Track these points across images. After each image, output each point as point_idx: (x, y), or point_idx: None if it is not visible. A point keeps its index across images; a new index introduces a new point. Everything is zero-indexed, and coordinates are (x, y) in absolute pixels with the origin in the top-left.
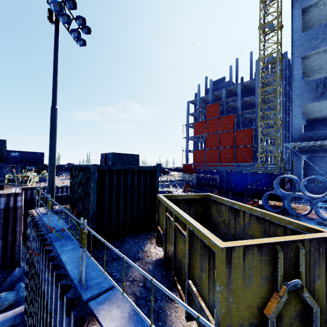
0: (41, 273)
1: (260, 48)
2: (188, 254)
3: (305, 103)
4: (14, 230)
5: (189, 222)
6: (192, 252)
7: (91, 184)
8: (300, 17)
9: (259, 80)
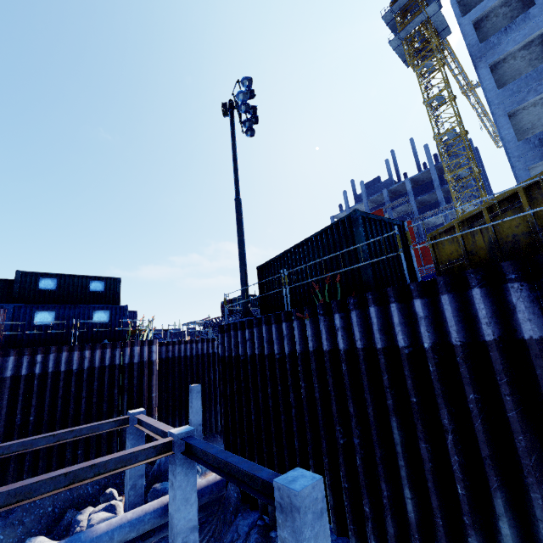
0: (311, 341)
1: (432, 125)
2: (530, 209)
3: (531, 164)
4: (148, 397)
5: (523, 182)
6: (534, 204)
7: (355, 230)
8: (489, 75)
9: (443, 164)
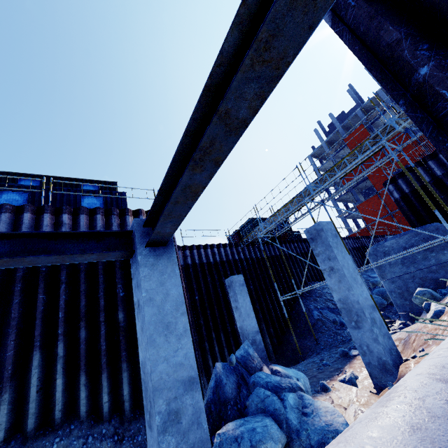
0: None
1: None
2: None
3: None
4: None
5: None
6: None
7: None
8: None
9: None
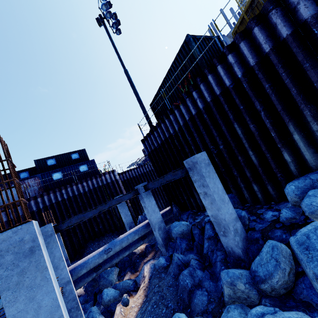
0: (186, 114)
1: None
2: None
3: None
4: None
5: None
6: None
7: (190, 47)
8: None
9: None
